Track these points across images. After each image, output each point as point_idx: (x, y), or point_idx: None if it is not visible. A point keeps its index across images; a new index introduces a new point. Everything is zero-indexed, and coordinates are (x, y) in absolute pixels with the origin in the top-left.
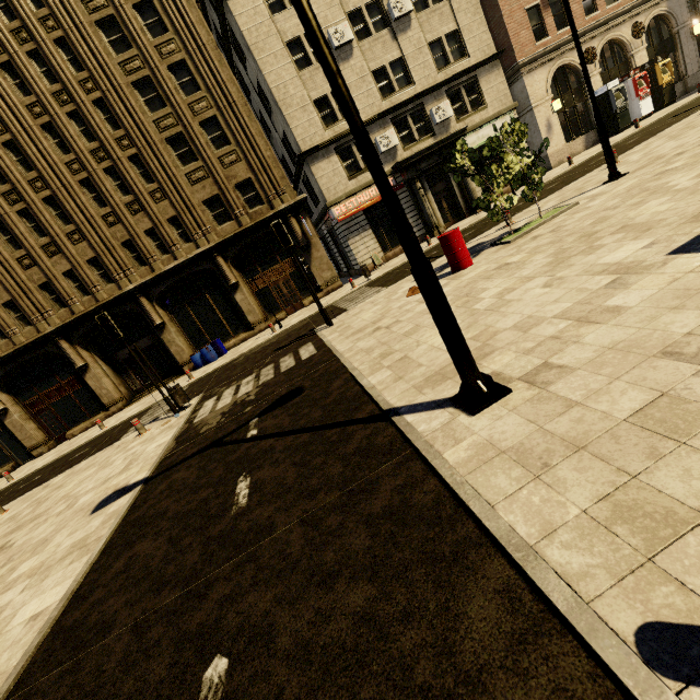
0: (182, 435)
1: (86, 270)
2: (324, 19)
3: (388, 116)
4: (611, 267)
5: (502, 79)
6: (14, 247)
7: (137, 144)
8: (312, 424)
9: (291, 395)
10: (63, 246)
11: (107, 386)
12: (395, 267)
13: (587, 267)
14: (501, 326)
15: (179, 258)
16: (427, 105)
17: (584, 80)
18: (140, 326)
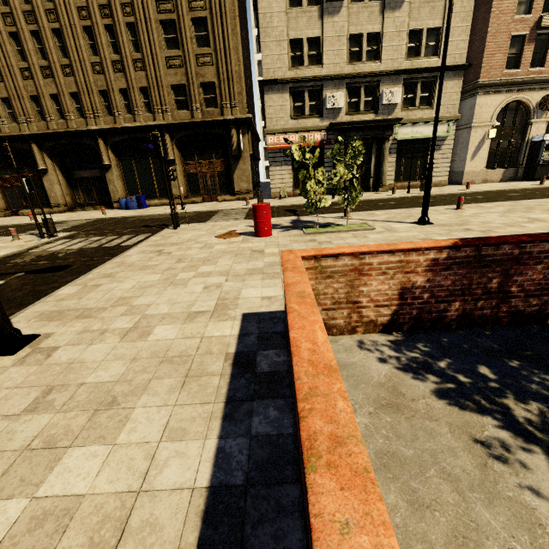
0: (8, 257)
1: (67, 100)
2: None
3: (346, 80)
4: (230, 299)
5: (458, 89)
6: (22, 58)
7: (136, 15)
8: (2, 300)
9: (58, 269)
10: (56, 74)
11: (57, 192)
12: (281, 205)
13: (235, 289)
14: (137, 300)
15: (138, 122)
16: (382, 84)
17: (530, 122)
18: (97, 159)
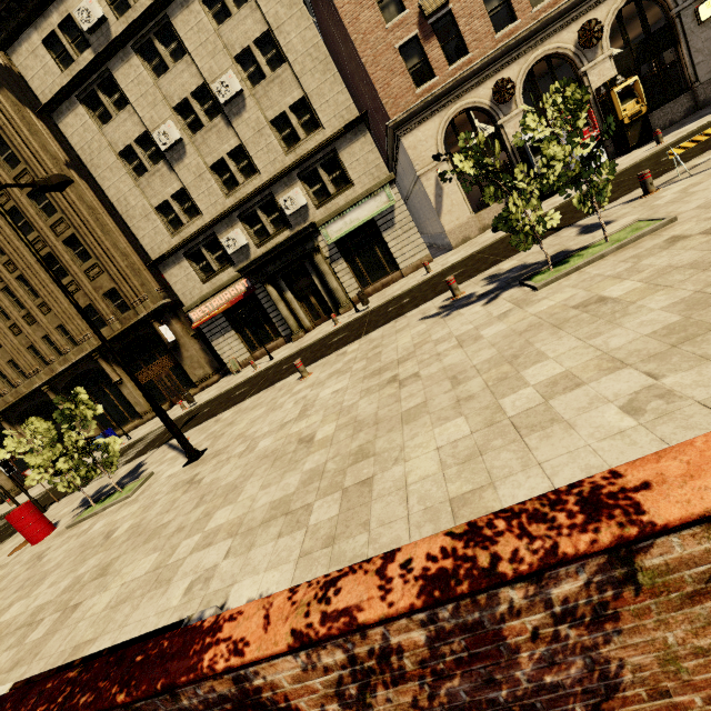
0: None
1: (8, 370)
2: (150, 120)
3: (235, 213)
4: None
5: (371, 146)
6: None
7: (19, 268)
8: None
9: None
10: None
11: None
12: (207, 400)
13: None
14: None
15: (70, 360)
16: (277, 194)
17: (498, 125)
18: None
